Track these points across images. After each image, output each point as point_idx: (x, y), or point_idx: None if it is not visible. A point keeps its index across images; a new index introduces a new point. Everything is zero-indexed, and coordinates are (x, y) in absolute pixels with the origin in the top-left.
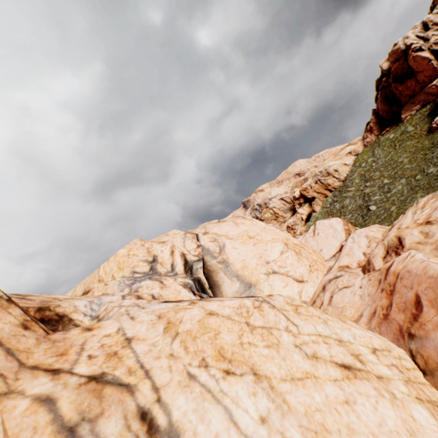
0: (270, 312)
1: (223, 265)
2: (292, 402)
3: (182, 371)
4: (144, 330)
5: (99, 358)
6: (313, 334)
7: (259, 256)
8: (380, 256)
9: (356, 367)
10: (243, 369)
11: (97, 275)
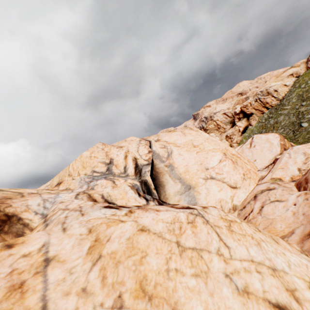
0: (203, 229)
1: (169, 169)
2: None
3: None
4: (68, 247)
5: None
6: (245, 259)
7: (200, 163)
8: None
9: (292, 309)
10: None
11: (67, 170)
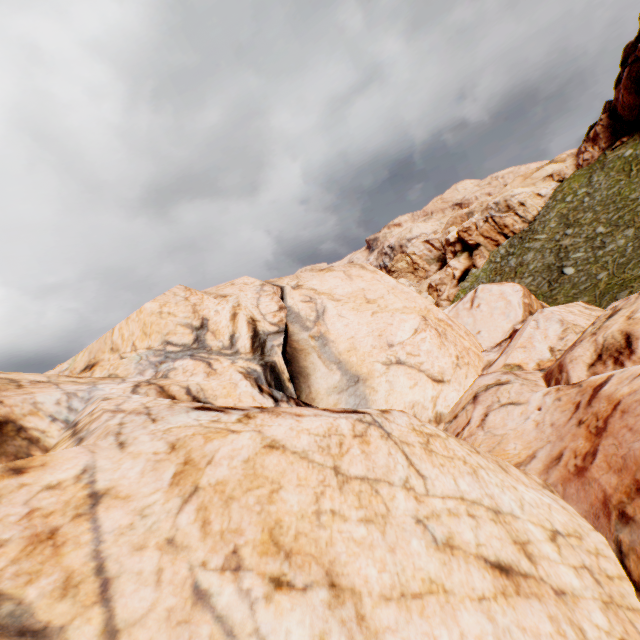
0: (381, 447)
1: (318, 343)
2: None
3: (183, 582)
4: (134, 475)
5: (8, 548)
6: (450, 496)
7: (377, 334)
8: (585, 361)
9: (521, 570)
10: (310, 575)
11: (109, 340)
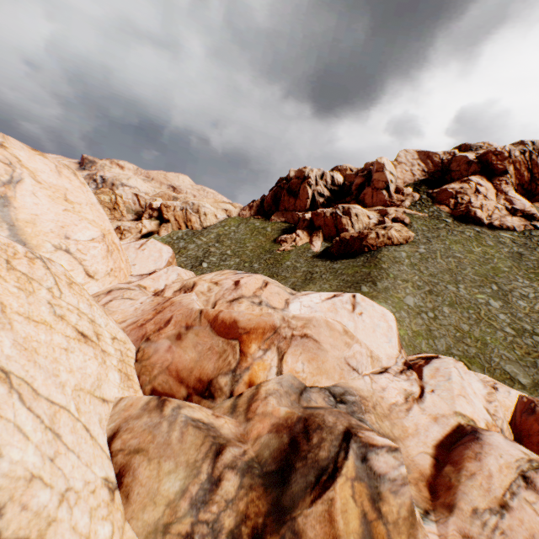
0: (42, 269)
1: None
2: (18, 328)
3: None
4: None
5: None
6: (73, 305)
7: (61, 225)
8: (175, 289)
9: (92, 339)
10: None
11: None
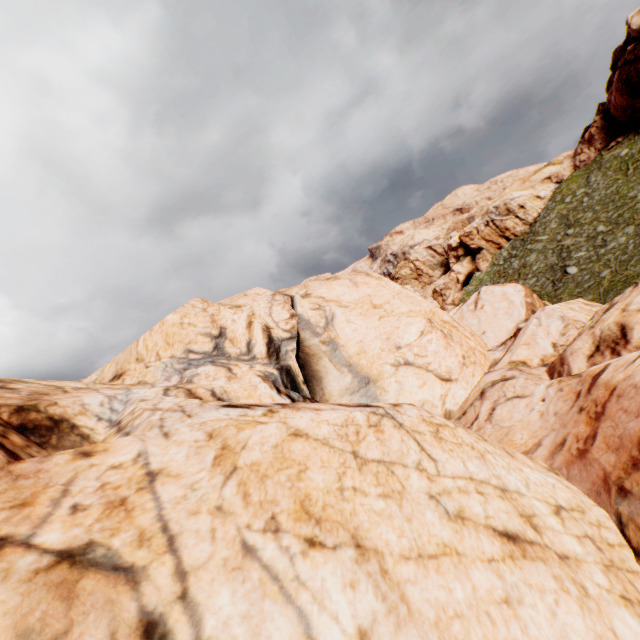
0: (394, 435)
1: (329, 348)
2: (416, 601)
3: (233, 539)
4: (181, 458)
5: (91, 511)
6: (460, 476)
7: (385, 338)
8: (584, 353)
9: (527, 538)
10: (338, 538)
11: (135, 351)
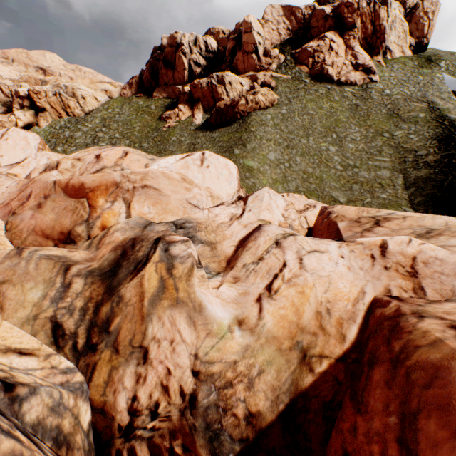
0: None
1: None
2: None
3: None
4: None
5: None
6: None
7: None
8: (40, 171)
9: None
10: None
11: None
